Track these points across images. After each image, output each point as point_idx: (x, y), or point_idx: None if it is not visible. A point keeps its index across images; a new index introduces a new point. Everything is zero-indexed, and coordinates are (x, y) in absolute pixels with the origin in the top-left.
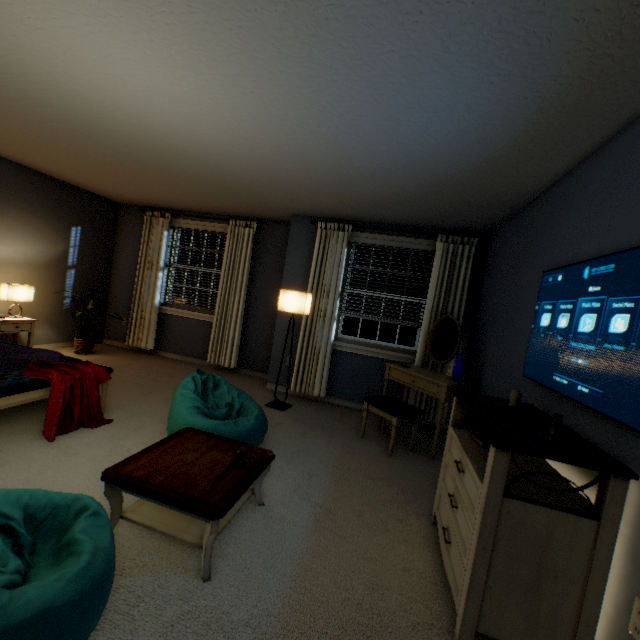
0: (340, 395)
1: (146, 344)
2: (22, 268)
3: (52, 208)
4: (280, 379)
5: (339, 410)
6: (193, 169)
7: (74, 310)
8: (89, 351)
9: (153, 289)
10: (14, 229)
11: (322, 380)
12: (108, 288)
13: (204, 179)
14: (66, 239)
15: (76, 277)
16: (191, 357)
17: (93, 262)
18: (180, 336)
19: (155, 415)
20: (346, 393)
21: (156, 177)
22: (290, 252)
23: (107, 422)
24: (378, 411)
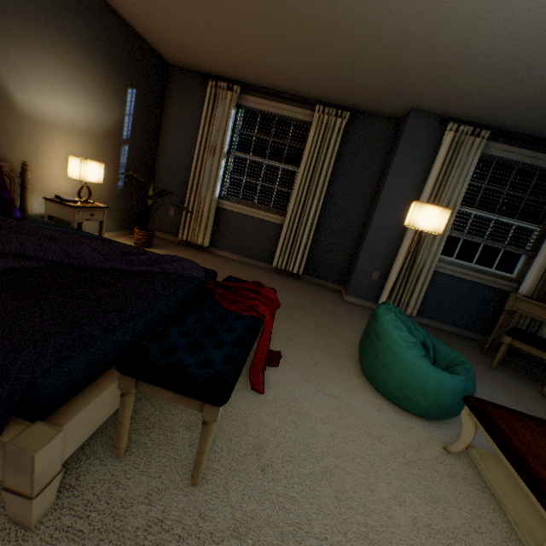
0: (423, 314)
1: (202, 240)
2: (82, 137)
3: (111, 56)
4: (361, 292)
5: (430, 330)
6: (386, 19)
7: (125, 195)
8: (149, 245)
9: (214, 179)
10: (74, 79)
11: (417, 300)
12: (153, 171)
13: (373, 40)
14: (122, 104)
15: (128, 155)
16: (248, 258)
17: (143, 138)
18: (237, 234)
19: (305, 342)
20: (430, 312)
21: (294, 27)
22: (399, 155)
23: (279, 356)
24: (529, 349)
